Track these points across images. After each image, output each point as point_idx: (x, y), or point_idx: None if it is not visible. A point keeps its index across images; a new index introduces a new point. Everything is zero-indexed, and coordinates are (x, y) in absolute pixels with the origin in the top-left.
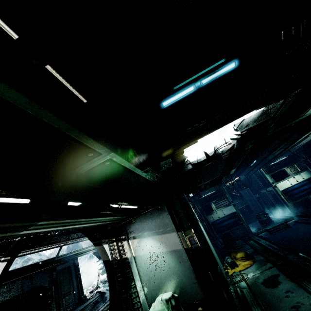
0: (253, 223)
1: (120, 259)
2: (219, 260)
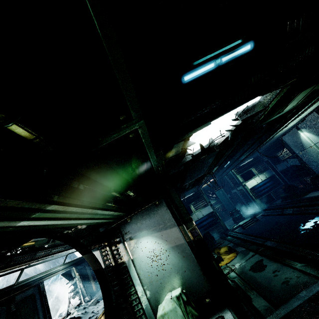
0: (227, 222)
1: (116, 265)
2: None
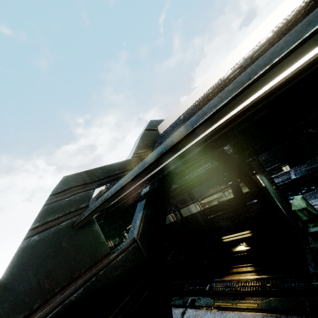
0: None
1: (263, 188)
2: None
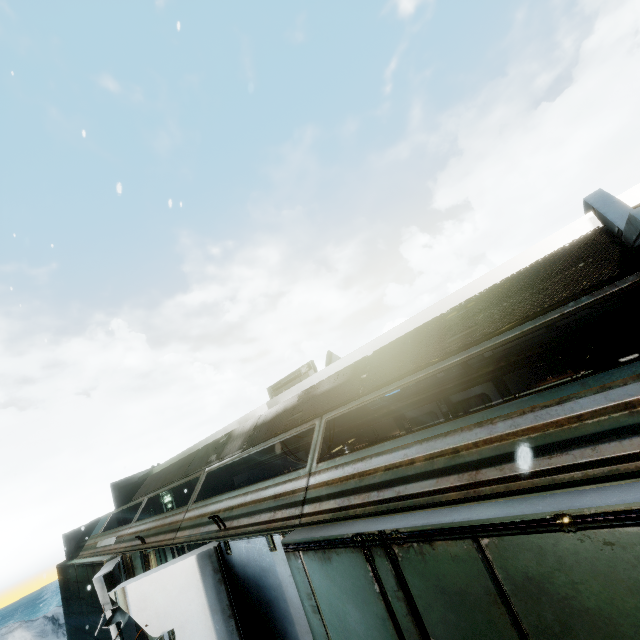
0: None
1: None
2: None
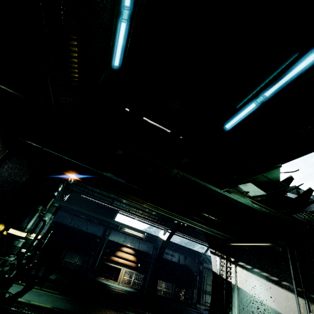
0: None
1: (225, 279)
2: None
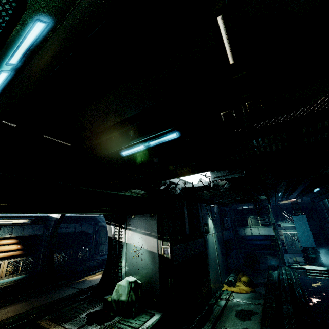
0: (299, 255)
1: (118, 240)
2: (221, 273)
